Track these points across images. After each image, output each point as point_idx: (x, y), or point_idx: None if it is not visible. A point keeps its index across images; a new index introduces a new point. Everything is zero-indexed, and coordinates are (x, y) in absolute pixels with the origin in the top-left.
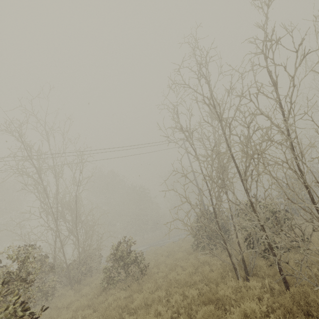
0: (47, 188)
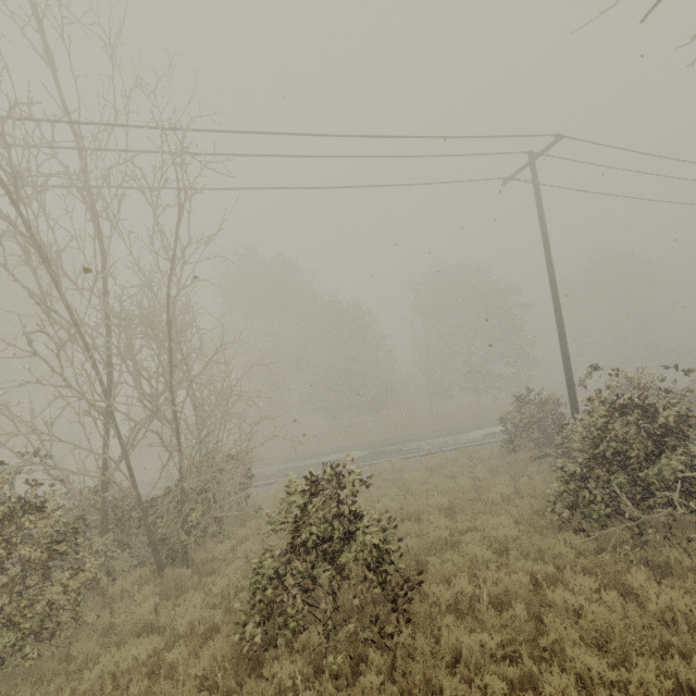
0: (46, 247)
